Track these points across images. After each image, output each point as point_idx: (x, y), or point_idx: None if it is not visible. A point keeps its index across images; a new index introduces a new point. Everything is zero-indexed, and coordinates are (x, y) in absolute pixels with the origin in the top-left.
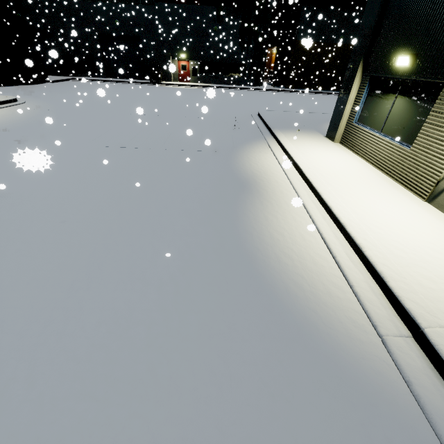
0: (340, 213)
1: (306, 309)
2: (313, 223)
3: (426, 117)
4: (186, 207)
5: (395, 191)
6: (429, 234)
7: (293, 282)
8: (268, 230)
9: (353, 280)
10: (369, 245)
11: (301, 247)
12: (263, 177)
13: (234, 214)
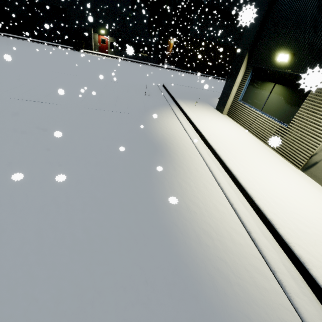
0: (246, 183)
1: (239, 314)
2: (222, 191)
3: (300, 103)
4: (100, 173)
5: (276, 159)
6: (315, 204)
7: (218, 271)
8: (184, 201)
9: (274, 264)
10: (279, 220)
11: (217, 220)
12: (173, 141)
13: (150, 181)
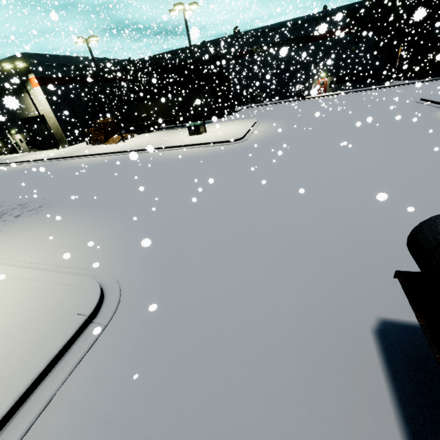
0: None
1: None
2: None
3: None
4: (437, 130)
5: None
6: None
7: None
8: None
9: None
10: None
11: None
12: None
13: None
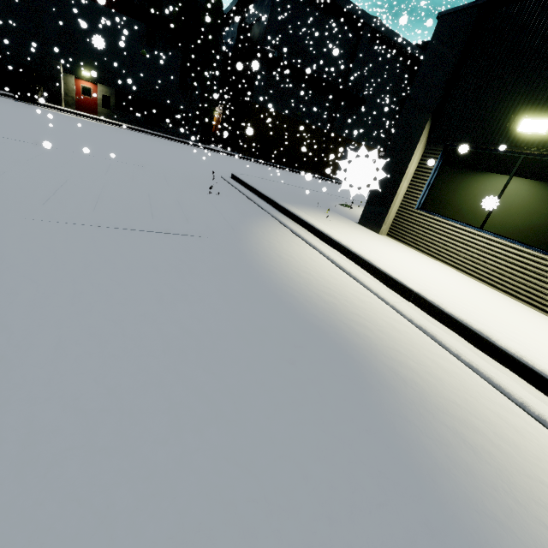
0: None
1: None
2: None
3: None
4: None
5: None
6: None
7: None
8: None
9: None
10: None
11: None
12: (357, 314)
13: None
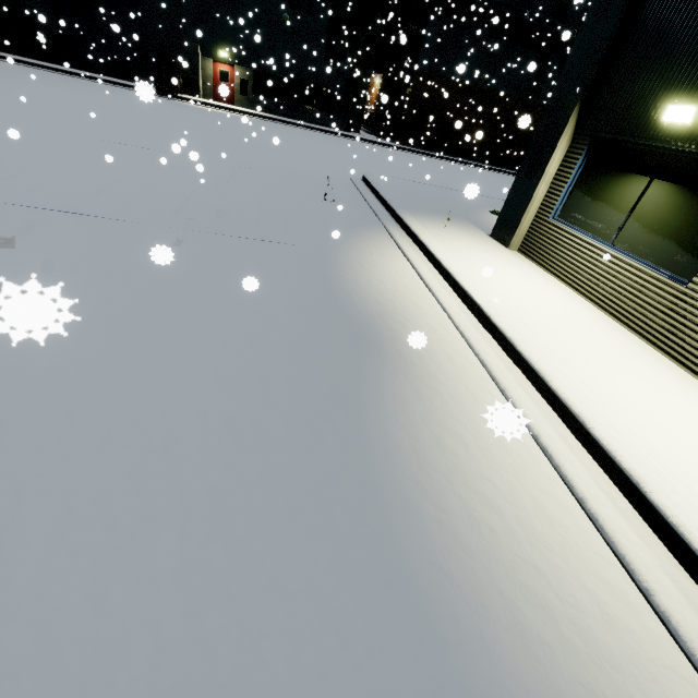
0: (611, 439)
1: None
2: (546, 458)
3: None
4: (227, 411)
5: (660, 367)
6: None
7: None
8: (456, 492)
9: None
10: None
11: (553, 553)
12: (403, 316)
13: (360, 431)
